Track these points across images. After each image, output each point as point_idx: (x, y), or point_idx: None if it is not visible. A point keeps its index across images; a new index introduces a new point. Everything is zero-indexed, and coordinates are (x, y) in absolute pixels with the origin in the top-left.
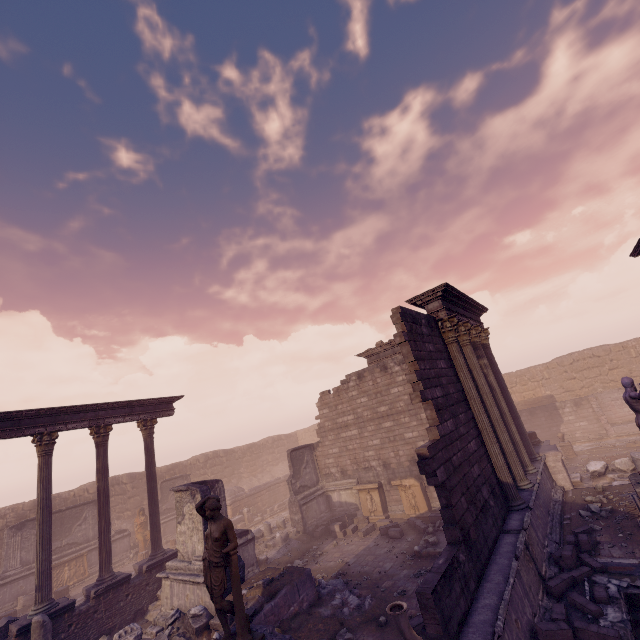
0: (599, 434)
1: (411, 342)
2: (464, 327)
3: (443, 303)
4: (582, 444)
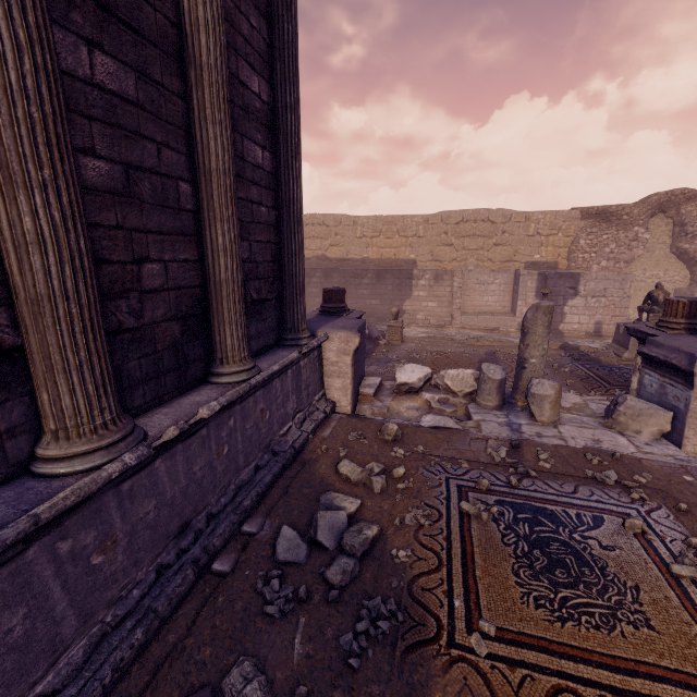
0: (443, 321)
1: None
2: None
3: None
4: (418, 329)
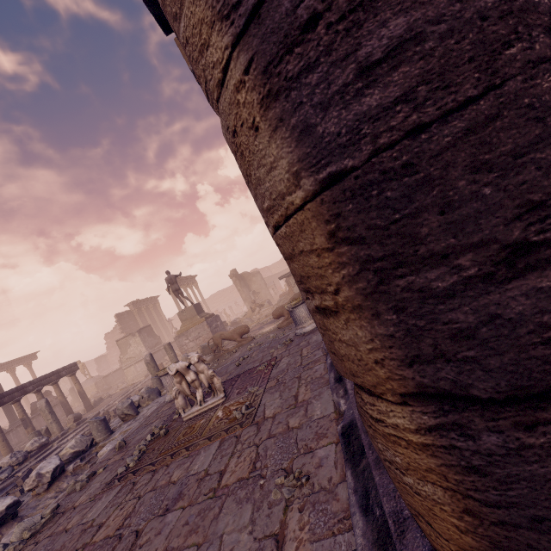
0: None
1: (120, 321)
2: (144, 308)
3: (133, 305)
4: None
